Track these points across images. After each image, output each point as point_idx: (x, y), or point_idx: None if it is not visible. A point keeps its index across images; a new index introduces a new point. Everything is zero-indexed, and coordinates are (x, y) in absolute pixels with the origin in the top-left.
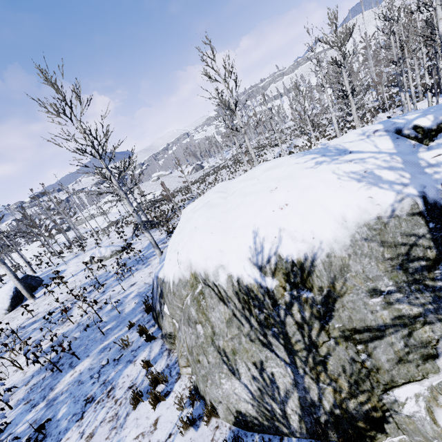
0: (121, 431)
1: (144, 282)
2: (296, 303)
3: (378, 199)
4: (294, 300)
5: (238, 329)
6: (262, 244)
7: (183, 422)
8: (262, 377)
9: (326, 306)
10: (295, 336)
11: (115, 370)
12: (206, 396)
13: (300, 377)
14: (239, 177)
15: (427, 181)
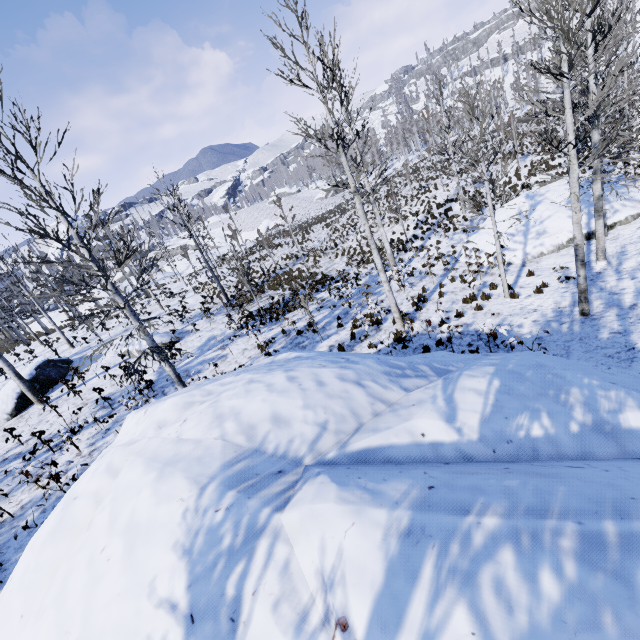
0: None
1: None
2: None
3: None
4: None
5: None
6: None
7: None
8: None
9: None
10: None
11: None
12: None
13: None
14: (127, 473)
15: None
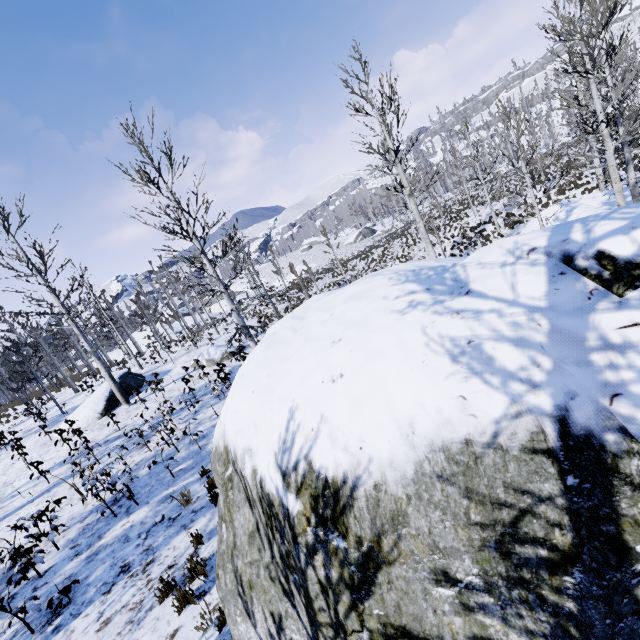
0: (135, 629)
1: None
2: (321, 550)
3: (476, 405)
4: (319, 545)
5: (259, 553)
6: (294, 435)
7: None
8: (279, 639)
9: (363, 573)
10: (318, 601)
11: (165, 534)
12: None
13: None
14: (321, 301)
15: (584, 384)
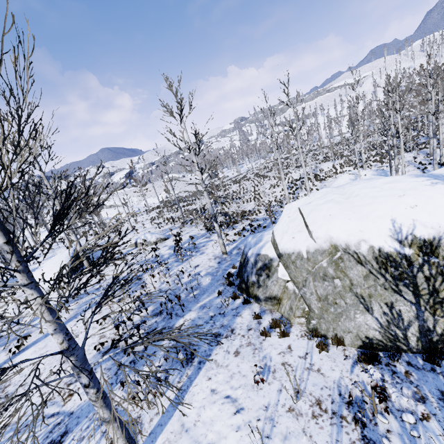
0: (263, 350)
1: (208, 265)
2: (426, 264)
3: None
4: (425, 263)
5: (374, 281)
6: (400, 227)
7: (320, 343)
8: (391, 312)
9: None
10: (422, 285)
11: (226, 319)
12: (329, 332)
13: (421, 312)
14: (358, 186)
15: None
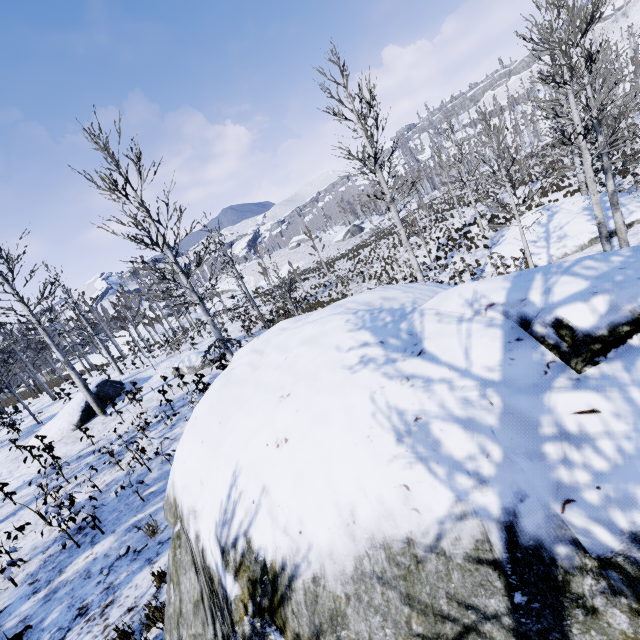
0: None
1: None
2: None
3: (420, 498)
4: (256, 637)
5: (202, 627)
6: (235, 506)
7: None
8: None
9: None
10: None
11: (128, 570)
12: None
13: None
14: (280, 336)
15: (536, 483)
